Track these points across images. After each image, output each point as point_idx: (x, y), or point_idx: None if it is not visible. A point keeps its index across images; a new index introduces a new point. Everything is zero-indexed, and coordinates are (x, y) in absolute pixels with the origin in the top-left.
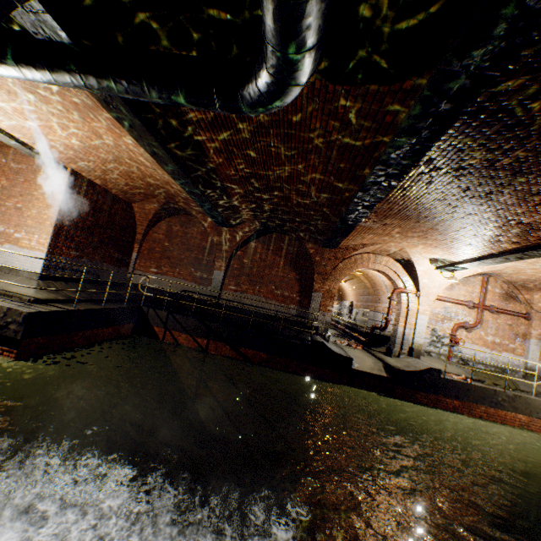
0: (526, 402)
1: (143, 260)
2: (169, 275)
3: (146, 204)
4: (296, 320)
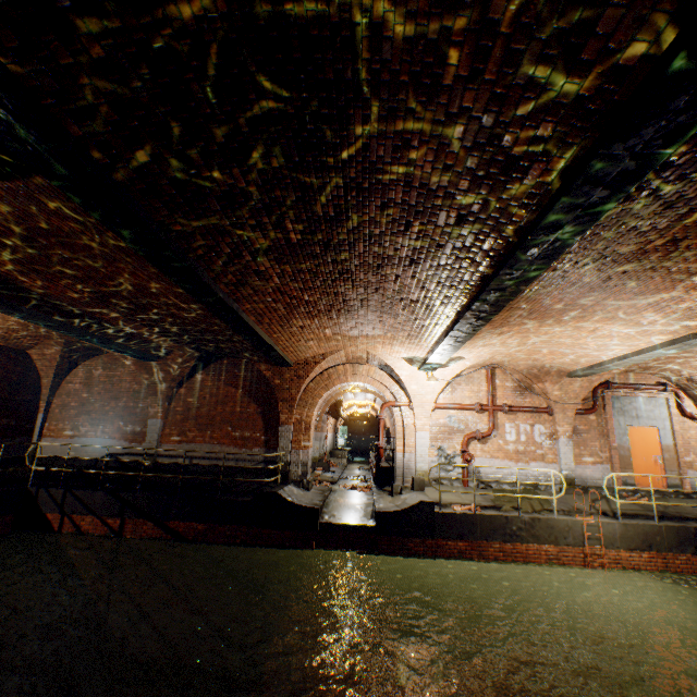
0: (548, 526)
1: (54, 422)
2: (90, 436)
3: (45, 349)
4: (263, 468)
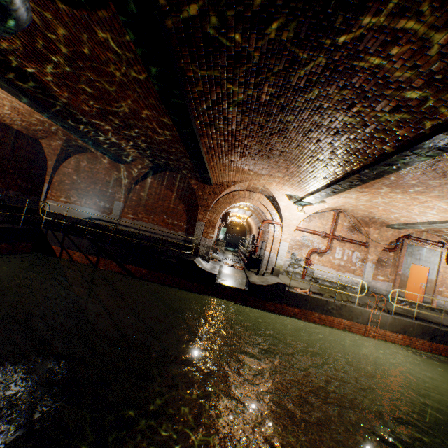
0: (349, 310)
1: (54, 191)
2: (77, 204)
3: (51, 141)
4: (182, 244)
